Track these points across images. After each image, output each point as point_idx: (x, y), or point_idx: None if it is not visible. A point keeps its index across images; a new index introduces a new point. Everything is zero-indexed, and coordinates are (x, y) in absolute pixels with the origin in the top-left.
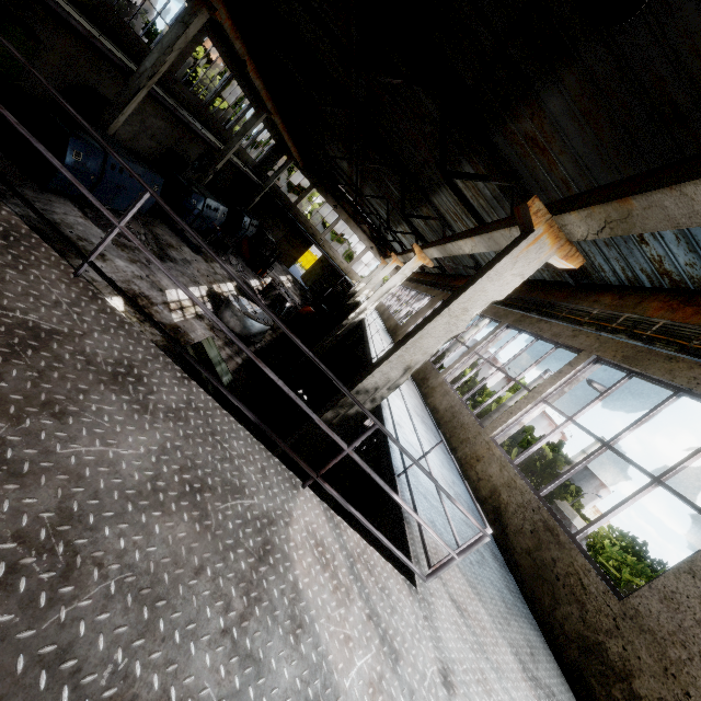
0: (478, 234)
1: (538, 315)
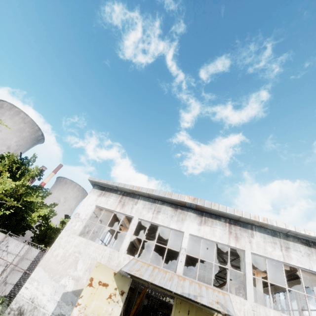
0: None
1: None
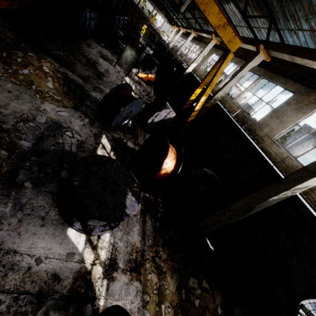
0: (189, 30)
1: (200, 42)
